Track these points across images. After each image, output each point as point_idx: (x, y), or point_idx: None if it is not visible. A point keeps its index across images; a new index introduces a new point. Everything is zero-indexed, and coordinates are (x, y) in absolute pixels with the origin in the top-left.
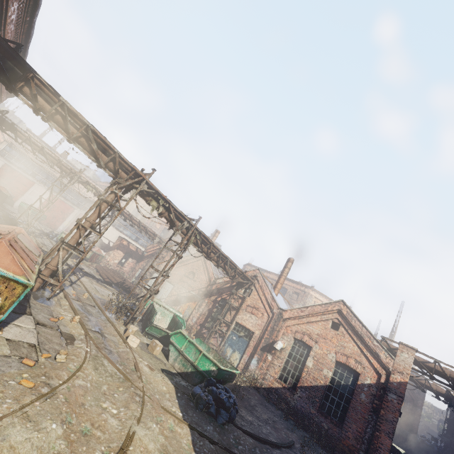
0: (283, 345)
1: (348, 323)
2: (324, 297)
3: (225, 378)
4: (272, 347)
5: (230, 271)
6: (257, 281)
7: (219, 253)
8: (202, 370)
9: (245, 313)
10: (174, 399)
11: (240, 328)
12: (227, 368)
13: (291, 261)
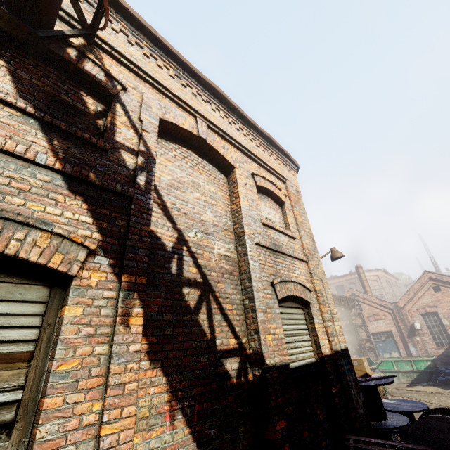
0: (419, 324)
1: (442, 282)
2: (372, 271)
3: (436, 364)
4: (413, 330)
5: (344, 303)
6: (358, 297)
7: (337, 297)
8: (423, 369)
9: (372, 323)
10: (443, 389)
11: (378, 335)
12: (433, 357)
13: (360, 267)
